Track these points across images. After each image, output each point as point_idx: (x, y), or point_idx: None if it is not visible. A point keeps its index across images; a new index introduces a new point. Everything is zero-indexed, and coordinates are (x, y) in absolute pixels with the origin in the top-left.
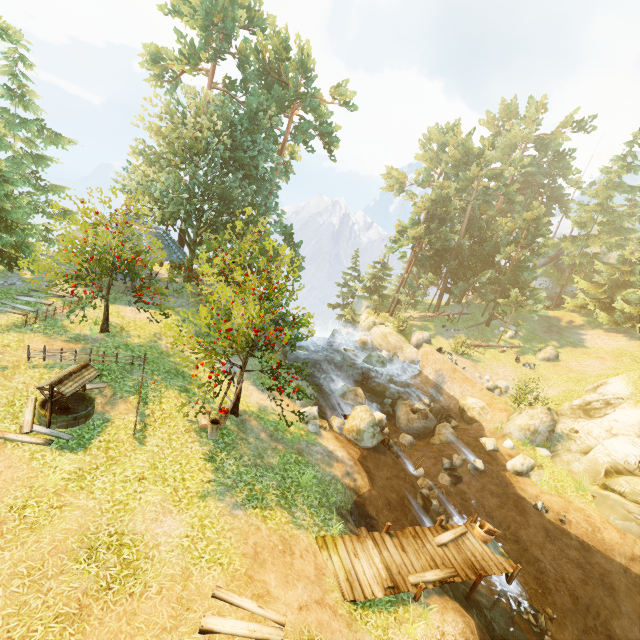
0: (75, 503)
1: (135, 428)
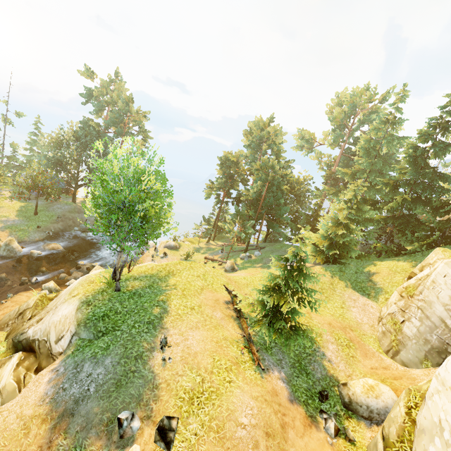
0: None
1: None
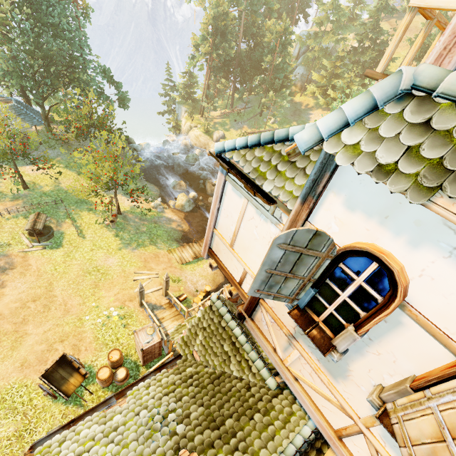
0: (73, 263)
1: (78, 233)
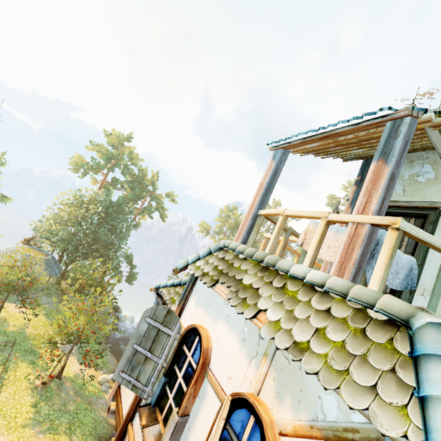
0: None
1: None
